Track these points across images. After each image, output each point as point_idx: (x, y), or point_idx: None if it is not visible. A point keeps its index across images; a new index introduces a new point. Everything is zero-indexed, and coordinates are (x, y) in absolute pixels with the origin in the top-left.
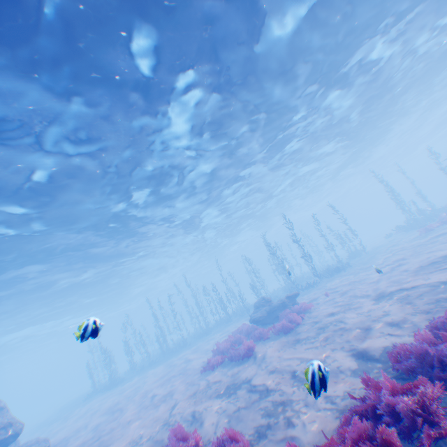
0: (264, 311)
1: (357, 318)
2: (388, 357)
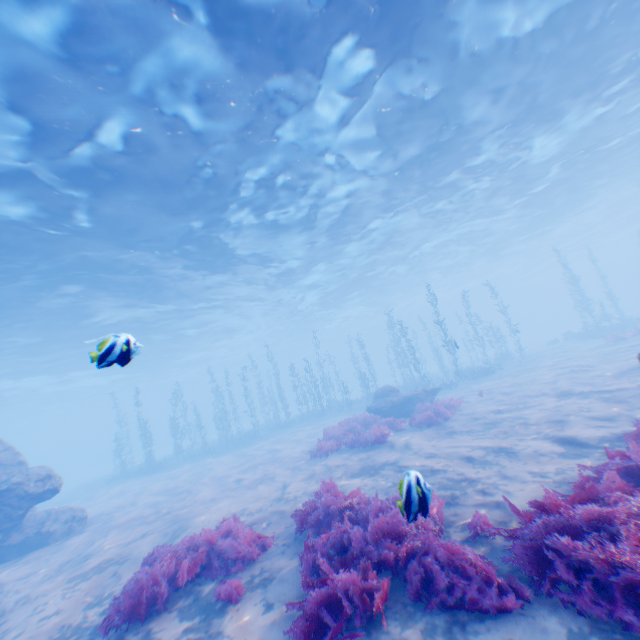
0: (390, 402)
1: (543, 413)
2: (620, 436)
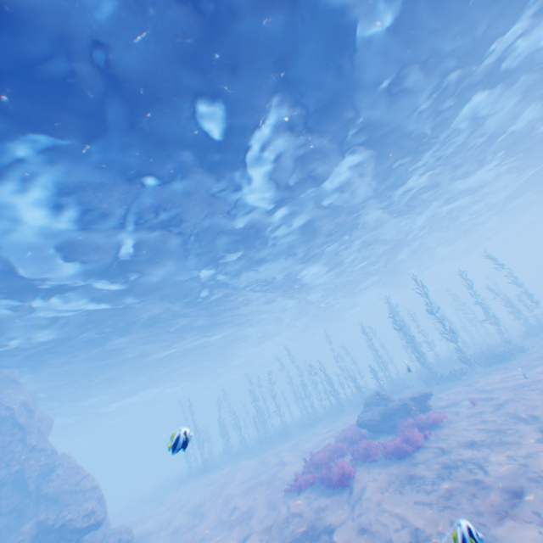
0: (377, 414)
1: (506, 468)
2: None
